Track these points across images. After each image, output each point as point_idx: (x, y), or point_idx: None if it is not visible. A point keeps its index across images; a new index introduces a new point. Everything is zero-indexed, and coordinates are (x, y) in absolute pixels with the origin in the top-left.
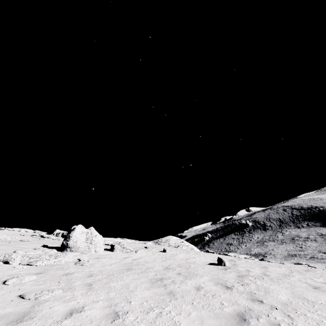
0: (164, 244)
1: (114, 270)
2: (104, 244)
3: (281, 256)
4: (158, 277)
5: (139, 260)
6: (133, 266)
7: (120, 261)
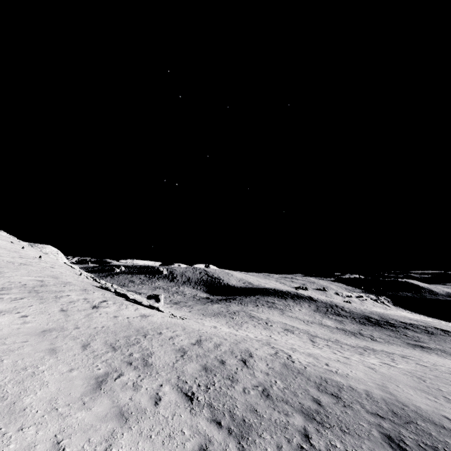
0: (37, 248)
1: None
2: None
3: None
4: None
5: None
6: None
7: None
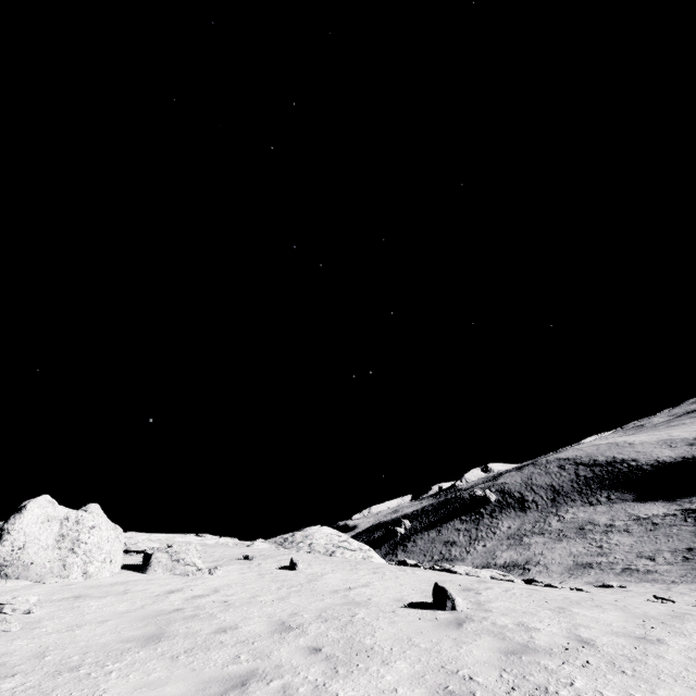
0: (298, 546)
1: (99, 644)
2: (133, 550)
3: (562, 569)
4: (236, 672)
5: (208, 599)
6: (173, 624)
7: (148, 604)
